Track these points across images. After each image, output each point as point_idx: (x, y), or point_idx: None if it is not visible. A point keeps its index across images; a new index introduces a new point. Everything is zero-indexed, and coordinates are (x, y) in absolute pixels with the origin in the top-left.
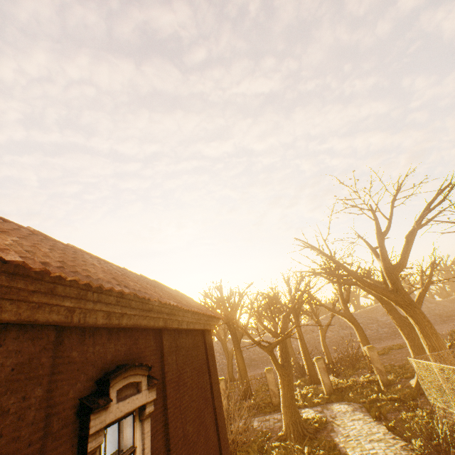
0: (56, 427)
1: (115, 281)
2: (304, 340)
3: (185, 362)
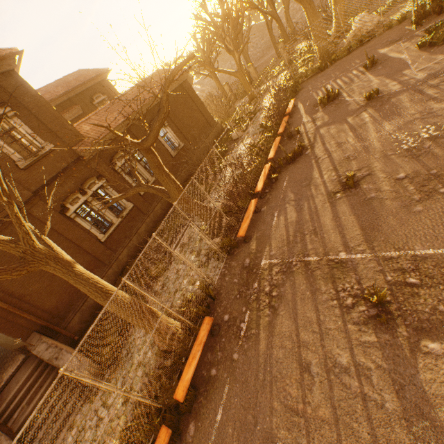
0: None
1: (135, 106)
2: (281, 23)
3: (176, 105)
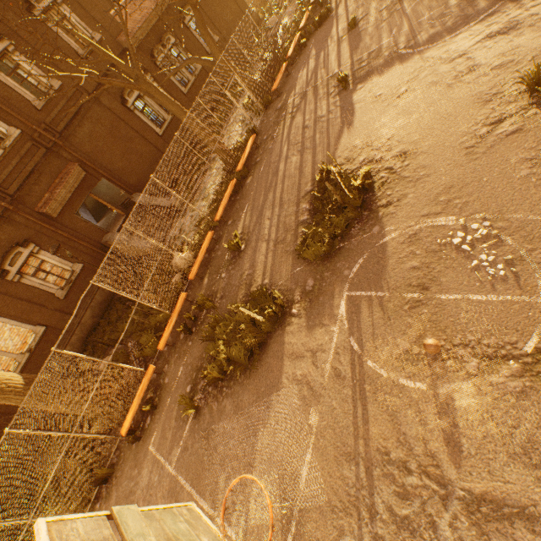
0: (181, 27)
1: None
2: None
3: None
